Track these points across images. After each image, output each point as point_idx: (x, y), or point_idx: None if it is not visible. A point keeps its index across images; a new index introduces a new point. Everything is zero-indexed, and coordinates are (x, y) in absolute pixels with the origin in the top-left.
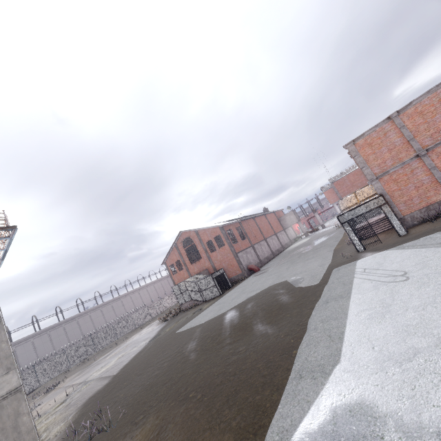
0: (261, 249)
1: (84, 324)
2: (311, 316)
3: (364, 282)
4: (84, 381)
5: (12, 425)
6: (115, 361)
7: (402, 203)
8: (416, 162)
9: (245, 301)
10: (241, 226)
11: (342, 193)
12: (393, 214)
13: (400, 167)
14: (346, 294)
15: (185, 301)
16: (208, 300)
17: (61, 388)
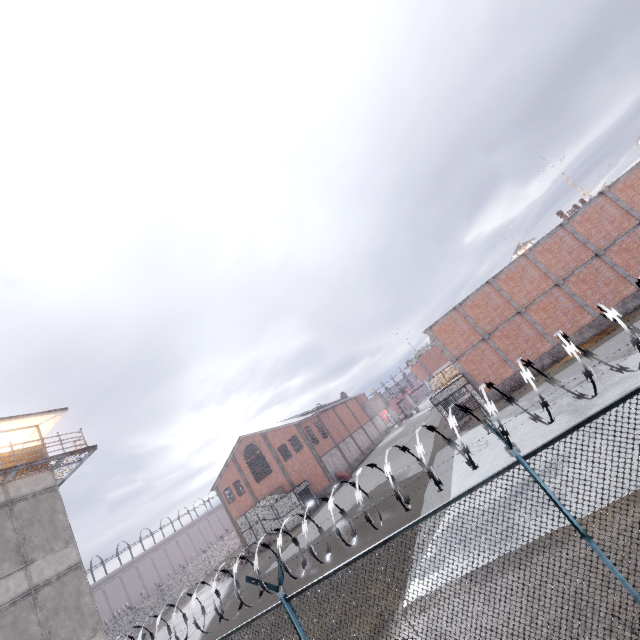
0: (348, 448)
1: None
2: (425, 493)
3: (461, 456)
4: None
5: None
6: None
7: (482, 381)
8: (484, 344)
9: (352, 508)
10: (320, 420)
11: (431, 369)
12: (476, 392)
13: (472, 349)
14: (449, 468)
15: (257, 538)
16: (291, 529)
17: None
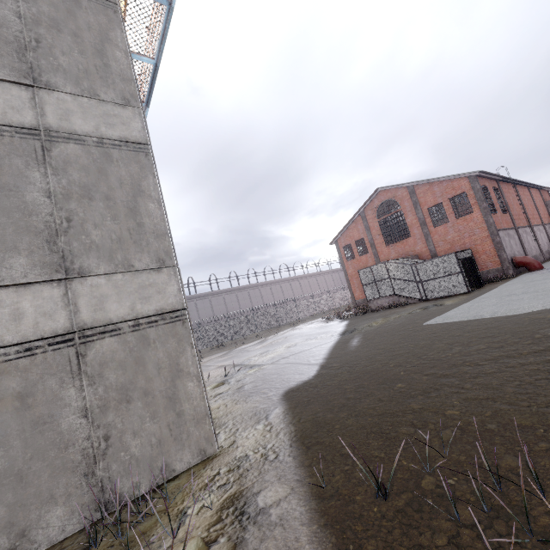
0: (527, 239)
1: (217, 305)
2: None
3: None
4: (241, 364)
5: (165, 391)
6: (285, 349)
7: None
8: None
9: None
10: (500, 189)
11: None
12: None
13: None
14: None
15: (380, 295)
16: (433, 298)
17: (202, 366)
